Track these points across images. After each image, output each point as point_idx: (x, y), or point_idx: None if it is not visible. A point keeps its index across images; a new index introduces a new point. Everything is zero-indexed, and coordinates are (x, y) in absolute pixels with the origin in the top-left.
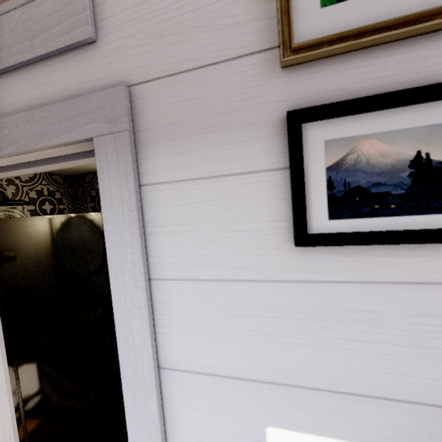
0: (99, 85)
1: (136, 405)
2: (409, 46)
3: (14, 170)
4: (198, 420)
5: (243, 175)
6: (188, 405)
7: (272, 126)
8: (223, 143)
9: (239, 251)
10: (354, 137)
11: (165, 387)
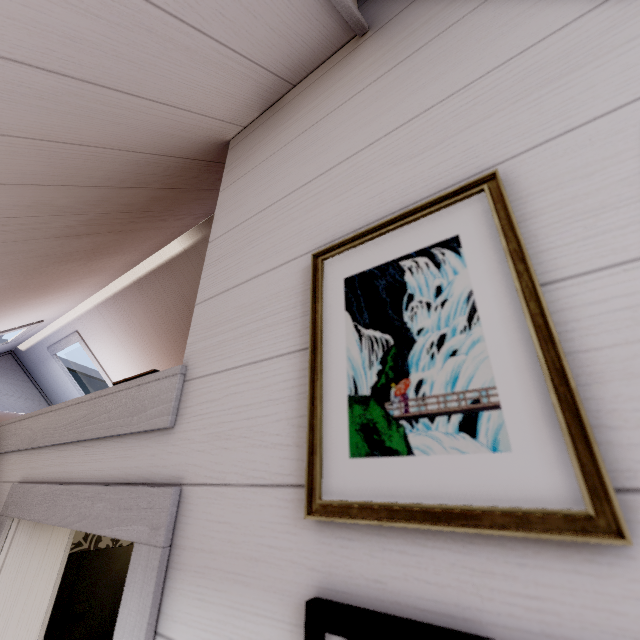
0: (163, 473)
1: None
2: (463, 542)
3: None
4: None
5: None
6: None
7: (299, 607)
8: (245, 607)
9: None
10: None
11: None
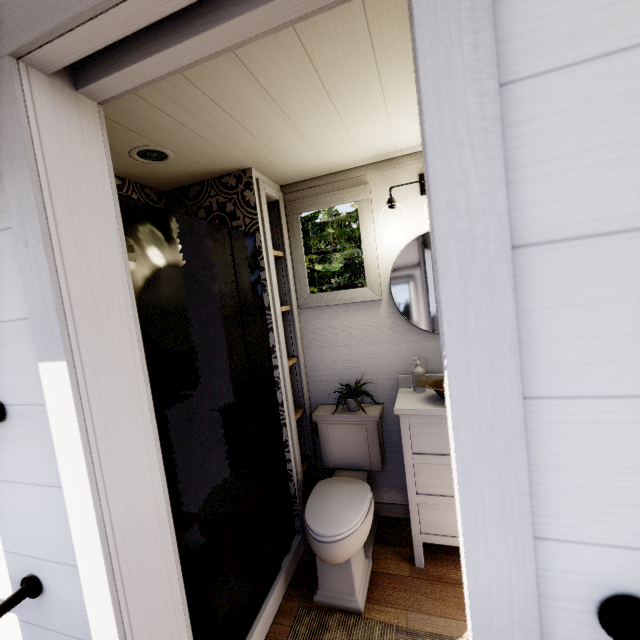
0: None
1: (468, 317)
2: None
3: (177, 43)
4: (591, 325)
5: None
6: (569, 303)
7: None
8: None
9: None
10: None
11: (520, 282)
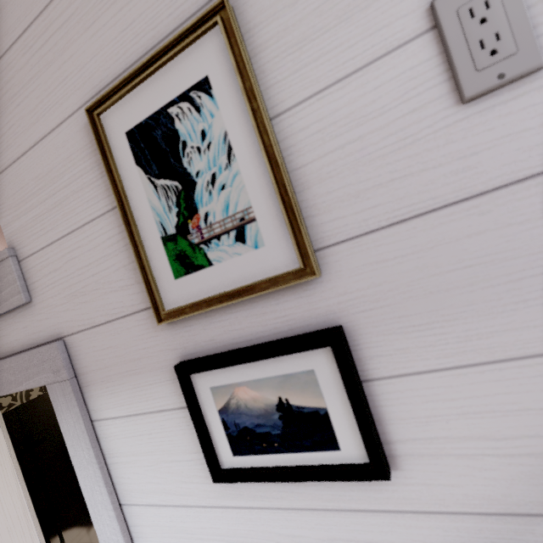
0: (43, 336)
1: None
2: (250, 304)
3: None
4: None
5: (164, 412)
6: None
7: (173, 370)
8: (142, 384)
9: (180, 479)
10: (230, 385)
11: None
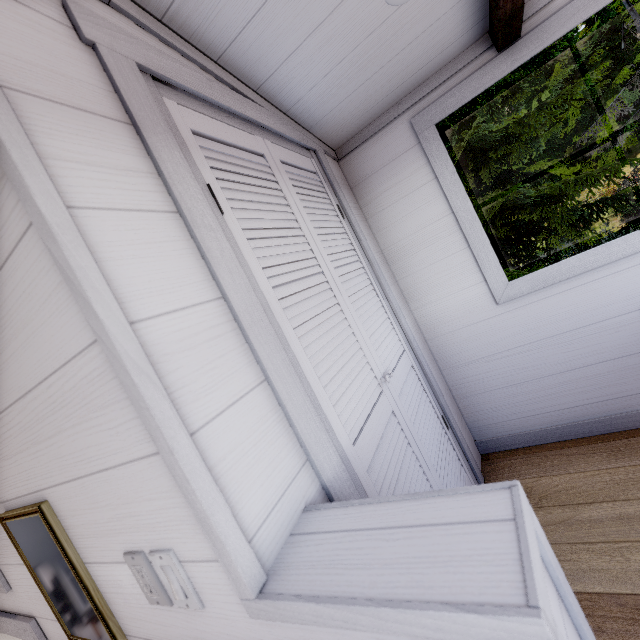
0: (24, 610)
1: None
2: None
3: None
4: None
5: None
6: None
7: None
8: None
9: None
10: None
11: None
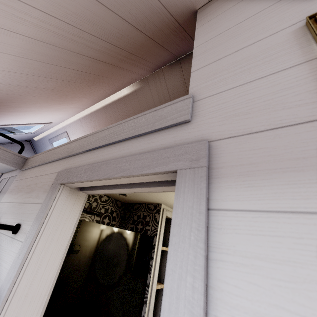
0: (187, 141)
1: None
2: None
3: (111, 189)
4: None
5: None
6: None
7: None
8: (302, 181)
9: None
10: None
11: None
